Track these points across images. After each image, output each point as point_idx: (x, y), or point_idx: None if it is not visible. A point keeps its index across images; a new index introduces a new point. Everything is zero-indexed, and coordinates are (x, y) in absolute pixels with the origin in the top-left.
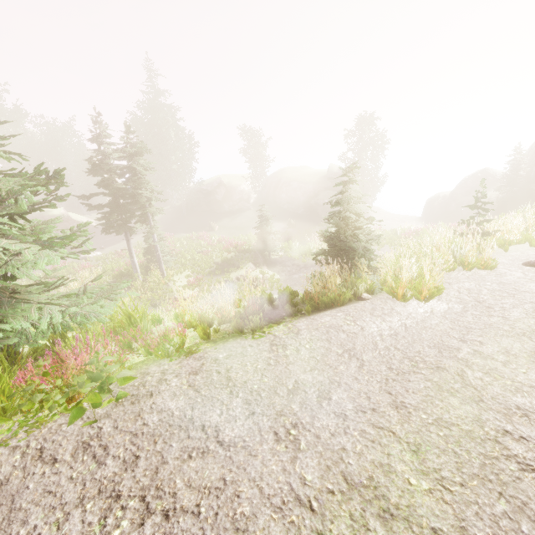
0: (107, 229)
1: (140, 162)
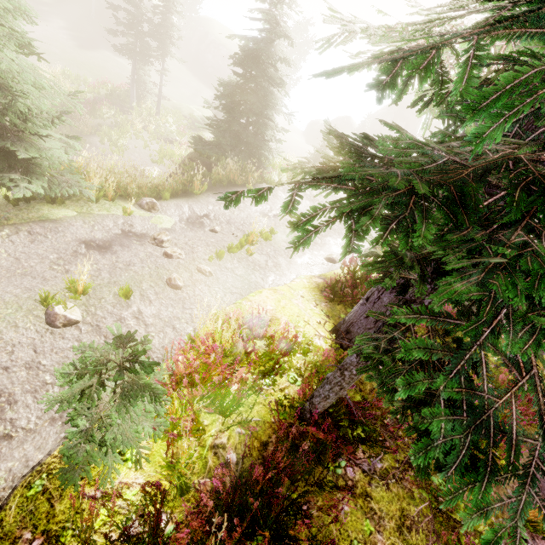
0: (122, 49)
1: (175, 3)
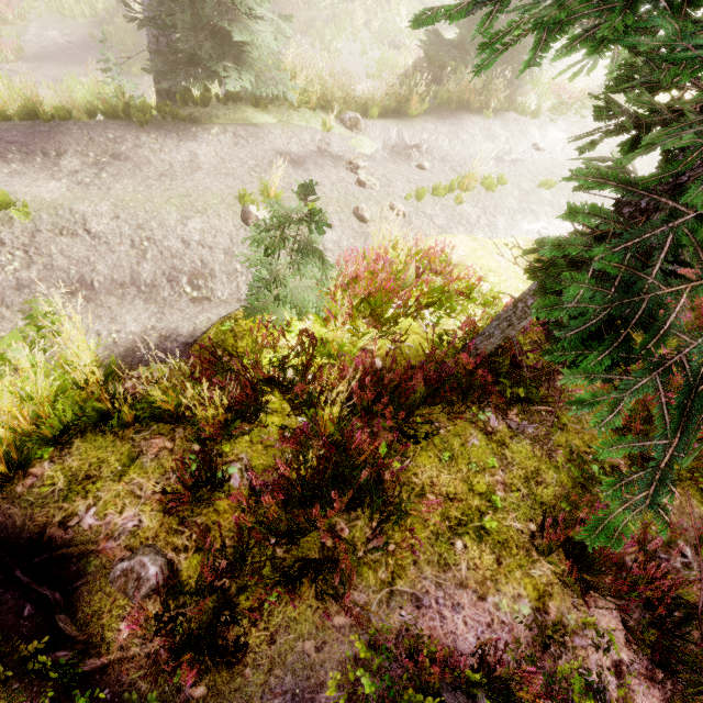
0: None
1: None
